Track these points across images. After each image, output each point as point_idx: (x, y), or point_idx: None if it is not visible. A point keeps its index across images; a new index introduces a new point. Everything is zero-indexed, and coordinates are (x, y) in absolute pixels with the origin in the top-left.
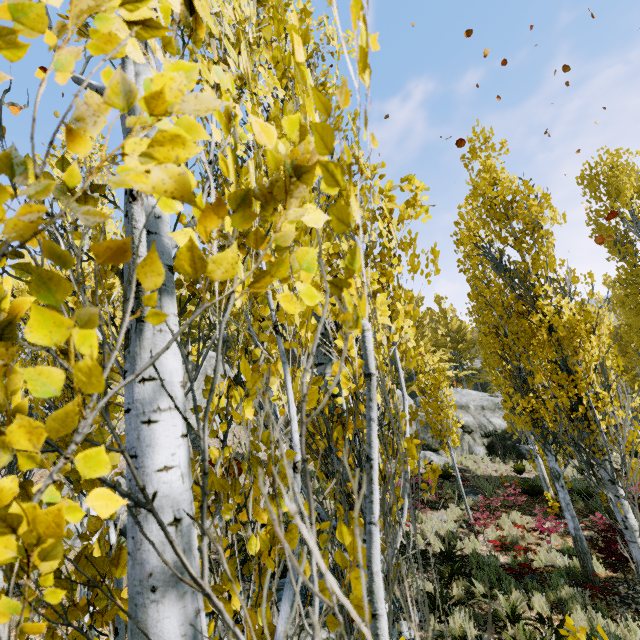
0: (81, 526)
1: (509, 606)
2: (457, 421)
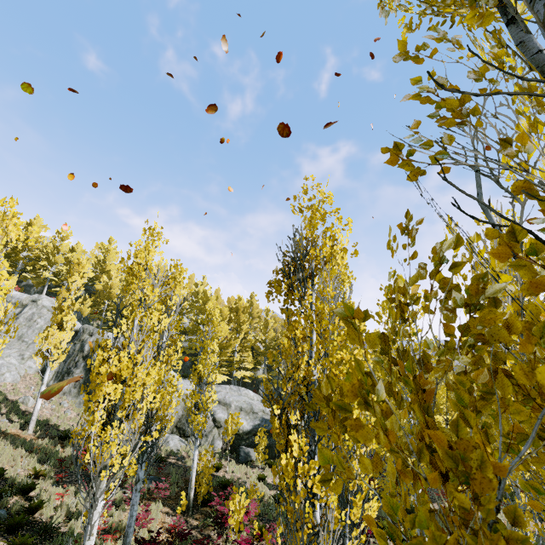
0: None
1: None
2: (213, 415)
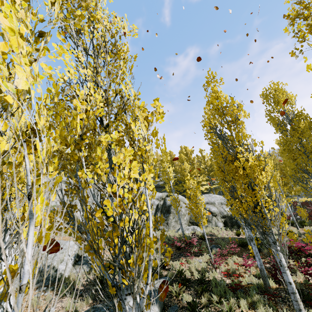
0: None
1: (228, 307)
2: (209, 210)
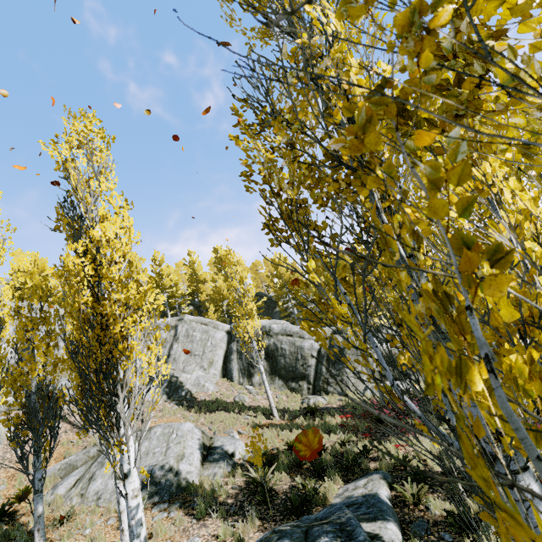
0: (124, 488)
1: None
2: None
